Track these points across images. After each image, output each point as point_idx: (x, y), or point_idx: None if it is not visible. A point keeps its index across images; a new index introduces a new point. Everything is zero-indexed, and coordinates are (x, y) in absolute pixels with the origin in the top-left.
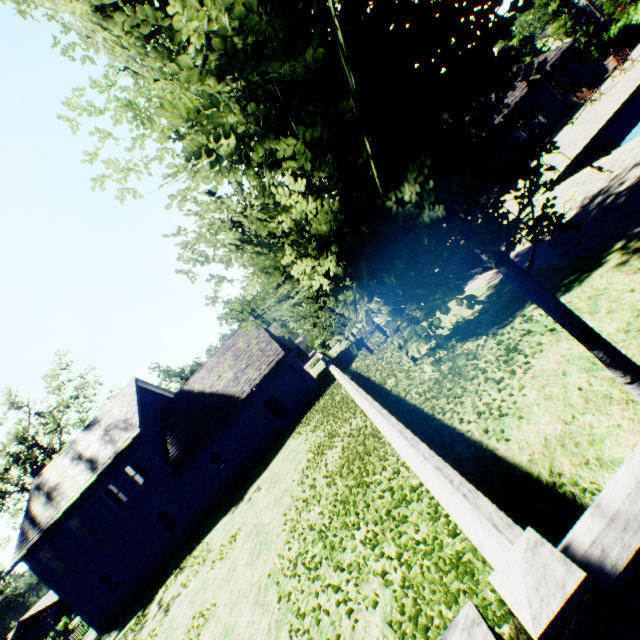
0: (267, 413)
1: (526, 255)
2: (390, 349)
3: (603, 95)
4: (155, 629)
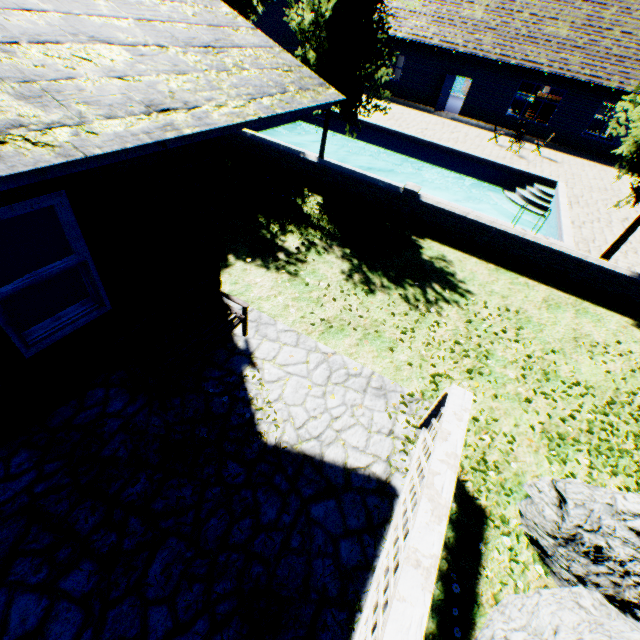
0: None
1: None
2: None
3: (498, 144)
4: None
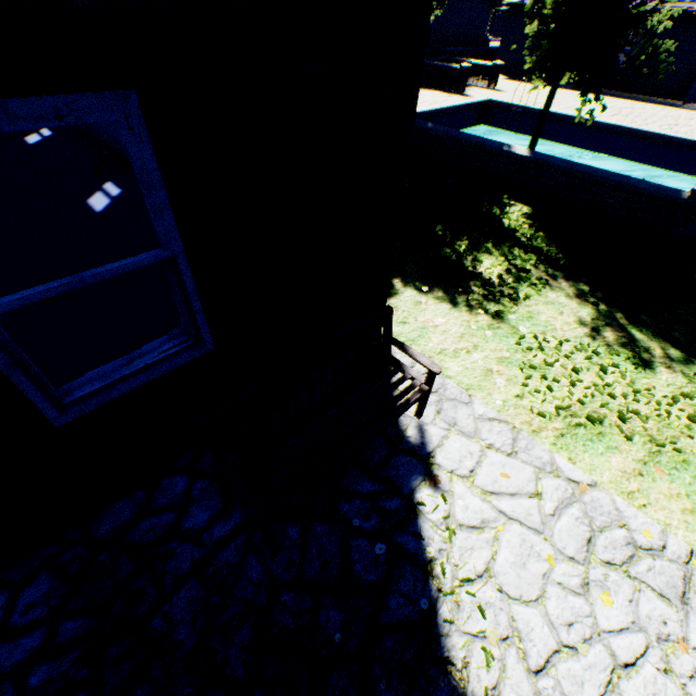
0: None
1: None
2: None
3: None
4: None
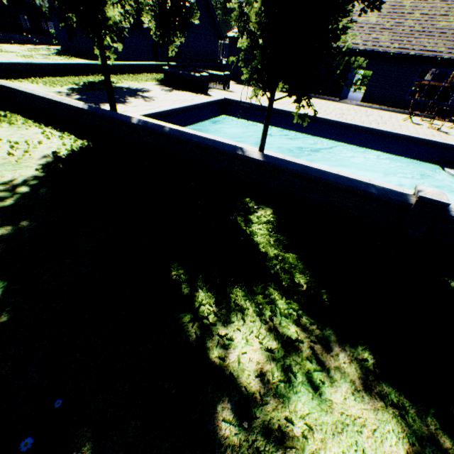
0: (150, 49)
1: (137, 91)
2: (149, 78)
3: (414, 122)
4: (34, 58)
